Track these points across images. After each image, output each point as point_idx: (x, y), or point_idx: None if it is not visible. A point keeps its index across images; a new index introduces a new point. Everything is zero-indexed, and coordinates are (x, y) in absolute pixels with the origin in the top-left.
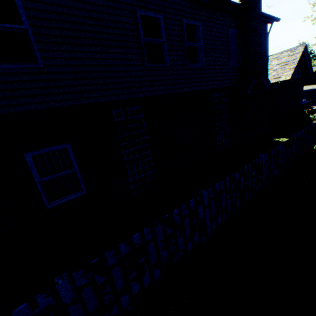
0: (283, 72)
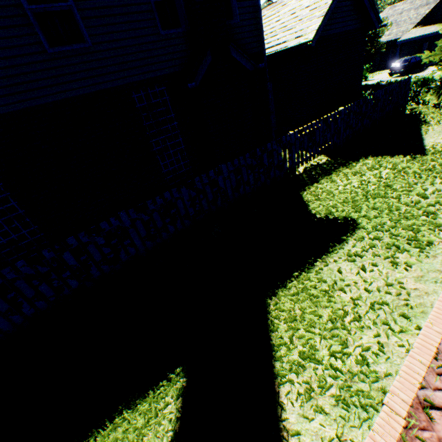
0: (308, 25)
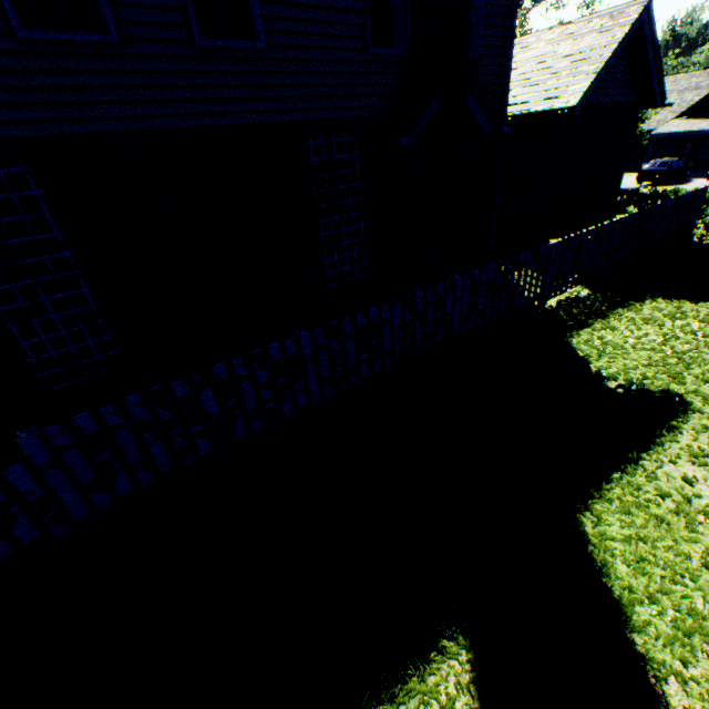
0: (569, 84)
